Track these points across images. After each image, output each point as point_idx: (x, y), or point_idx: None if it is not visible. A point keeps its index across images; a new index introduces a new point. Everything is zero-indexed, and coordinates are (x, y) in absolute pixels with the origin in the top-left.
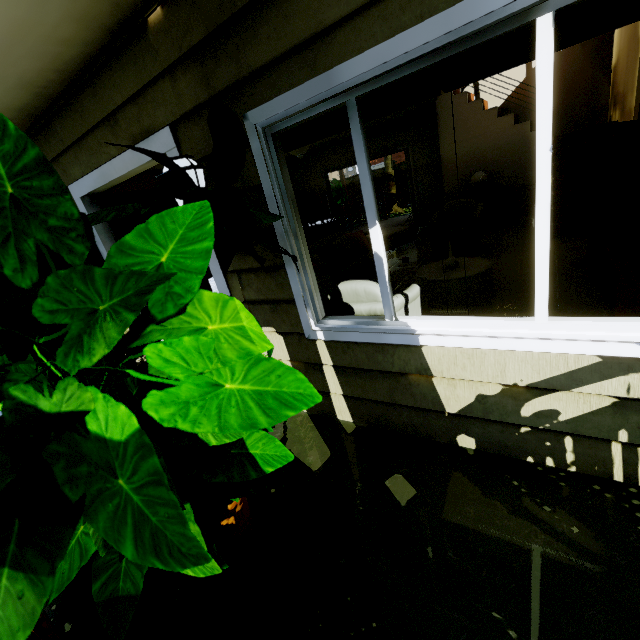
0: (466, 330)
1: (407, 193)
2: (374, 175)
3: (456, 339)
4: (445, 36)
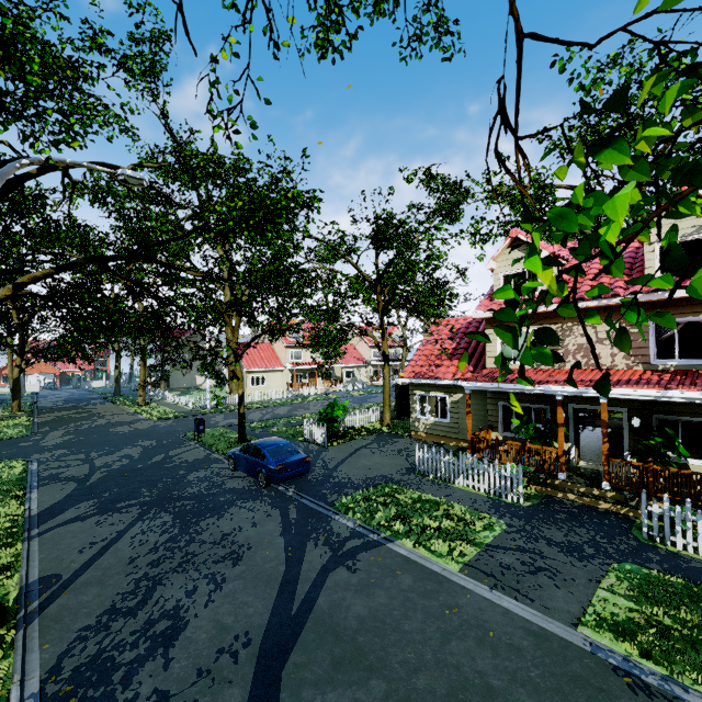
0: (700, 462)
1: None
2: None
3: (697, 463)
4: (699, 420)
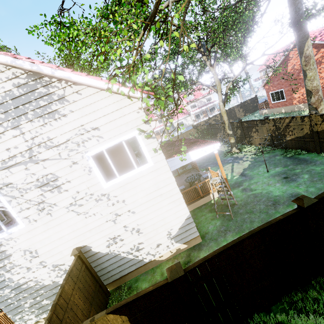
0: None
1: (249, 137)
2: (233, 124)
3: None
4: None
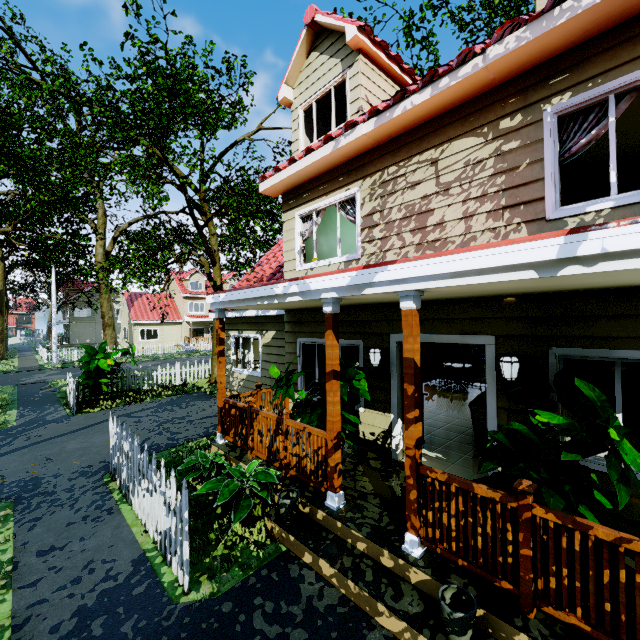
0: None
1: None
2: None
3: None
4: None
